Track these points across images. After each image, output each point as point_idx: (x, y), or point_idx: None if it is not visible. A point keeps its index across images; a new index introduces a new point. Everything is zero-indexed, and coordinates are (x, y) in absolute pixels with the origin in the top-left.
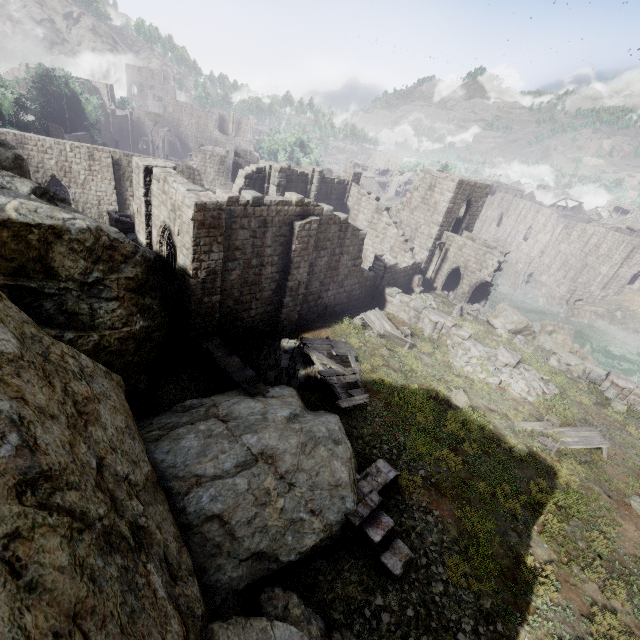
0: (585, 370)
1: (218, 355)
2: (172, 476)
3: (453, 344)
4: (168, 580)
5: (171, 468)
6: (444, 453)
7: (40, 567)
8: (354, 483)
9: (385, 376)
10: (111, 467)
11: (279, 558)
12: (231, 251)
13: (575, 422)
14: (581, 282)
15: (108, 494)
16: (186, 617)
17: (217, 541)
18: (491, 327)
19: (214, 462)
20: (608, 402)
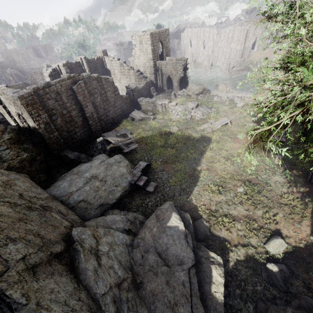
0: (228, 96)
1: (69, 155)
2: (61, 196)
3: (171, 110)
4: (62, 216)
5: (60, 194)
6: (169, 150)
7: (1, 212)
8: (130, 172)
9: (144, 134)
10: (26, 195)
11: (109, 203)
12: (50, 111)
13: (220, 118)
14: (232, 58)
15: (27, 200)
16: (72, 222)
17: (85, 207)
18: (189, 96)
19: (75, 186)
20: (236, 105)
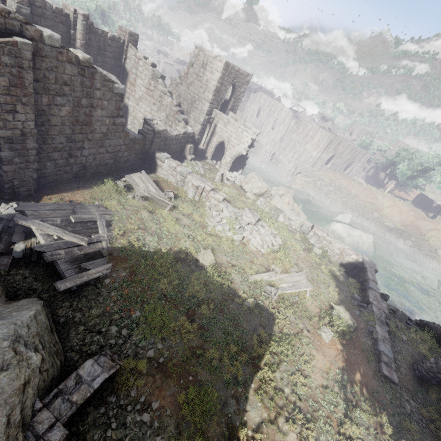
0: (300, 224)
1: None
2: None
3: (210, 206)
4: None
5: None
6: (181, 321)
7: None
8: (22, 425)
9: (138, 240)
10: None
11: None
12: None
13: (291, 268)
14: (301, 161)
15: None
16: None
17: None
18: (243, 191)
19: None
20: (311, 248)
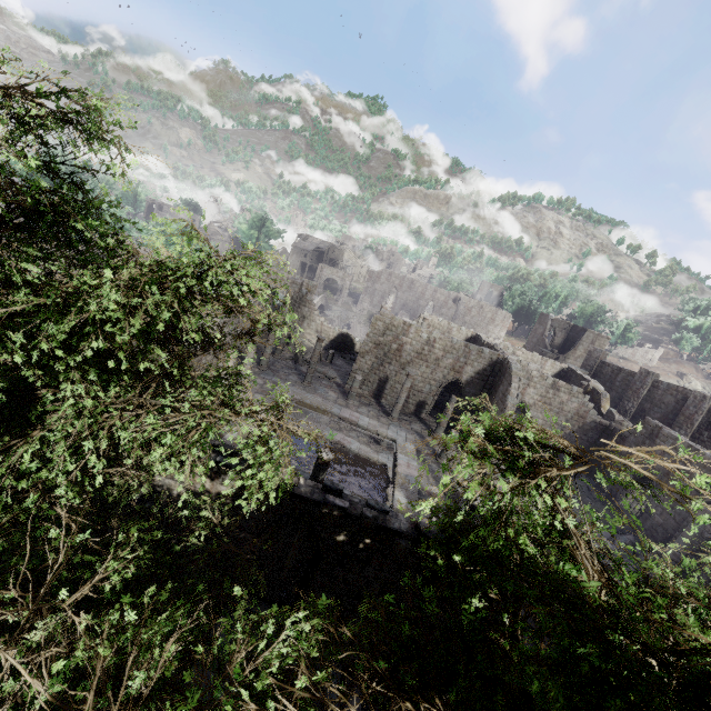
0: None
1: None
2: None
3: None
4: None
5: None
6: None
7: None
8: None
9: None
10: None
11: None
12: None
13: None
14: None
15: None
16: None
17: None
18: None
19: None
20: None
